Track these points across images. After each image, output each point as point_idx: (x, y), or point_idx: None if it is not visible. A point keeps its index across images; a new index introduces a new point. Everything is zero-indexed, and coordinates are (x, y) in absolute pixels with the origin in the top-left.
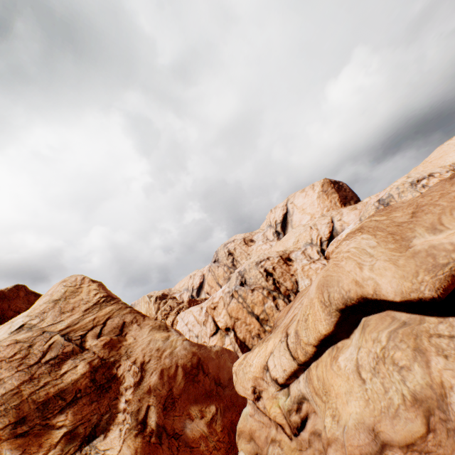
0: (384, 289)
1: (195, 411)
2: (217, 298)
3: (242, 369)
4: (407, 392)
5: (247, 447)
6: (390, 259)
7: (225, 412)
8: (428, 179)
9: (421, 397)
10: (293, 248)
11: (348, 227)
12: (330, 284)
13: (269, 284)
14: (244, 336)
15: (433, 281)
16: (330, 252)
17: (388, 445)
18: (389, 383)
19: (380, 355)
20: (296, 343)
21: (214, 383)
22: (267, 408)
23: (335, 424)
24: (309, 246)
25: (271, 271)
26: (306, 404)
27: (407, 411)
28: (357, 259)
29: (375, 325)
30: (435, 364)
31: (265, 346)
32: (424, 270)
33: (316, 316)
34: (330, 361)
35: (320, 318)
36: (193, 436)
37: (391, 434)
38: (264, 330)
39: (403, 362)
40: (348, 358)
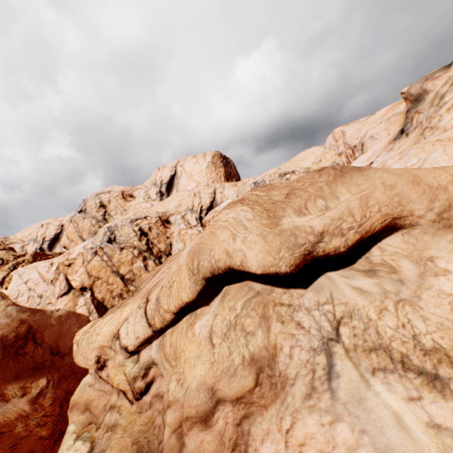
0: (251, 262)
1: (13, 390)
2: (76, 254)
3: (88, 338)
4: (247, 354)
5: (81, 418)
6: (262, 233)
7: (61, 383)
8: (291, 175)
9: (257, 357)
10: (174, 211)
11: (226, 201)
12: (202, 252)
13: (142, 244)
14: (103, 296)
15: (290, 258)
16: (208, 220)
17: (222, 401)
18: (235, 347)
19: (233, 323)
20: (155, 310)
21: (50, 353)
22: (111, 376)
23: (179, 387)
24: (190, 212)
25: (147, 231)
26: (155, 368)
27: (244, 370)
28: (234, 229)
29: (235, 294)
30: (274, 329)
31: (120, 313)
32: (286, 248)
33: (182, 283)
34: (186, 328)
35: (186, 286)
36: (5, 420)
37: (227, 390)
38: (129, 290)
39: (250, 329)
40: (204, 325)
